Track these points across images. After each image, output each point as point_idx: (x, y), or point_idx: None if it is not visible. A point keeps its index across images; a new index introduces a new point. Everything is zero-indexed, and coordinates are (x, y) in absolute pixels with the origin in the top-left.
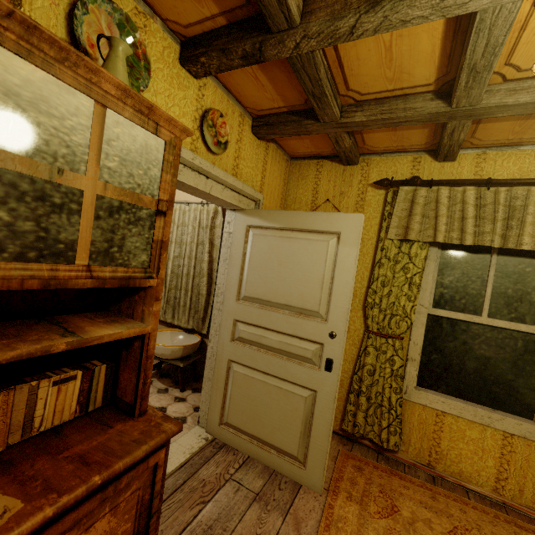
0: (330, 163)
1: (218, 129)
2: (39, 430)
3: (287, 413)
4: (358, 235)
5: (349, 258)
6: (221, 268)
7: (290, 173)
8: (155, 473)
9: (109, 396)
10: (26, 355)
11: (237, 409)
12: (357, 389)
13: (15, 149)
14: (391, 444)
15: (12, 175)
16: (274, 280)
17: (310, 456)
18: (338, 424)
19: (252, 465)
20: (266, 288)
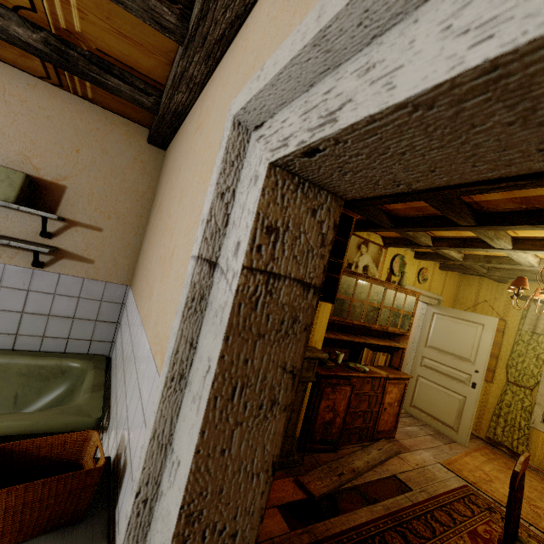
0: (488, 280)
1: (424, 274)
2: (378, 365)
3: (449, 405)
4: (493, 327)
5: (487, 337)
6: (416, 330)
7: (461, 281)
8: (405, 386)
9: (389, 364)
10: (389, 345)
11: (421, 399)
12: (497, 414)
13: (395, 307)
14: (519, 450)
15: (394, 312)
16: (446, 340)
17: (460, 427)
18: (484, 434)
19: (427, 427)
20: (441, 344)
